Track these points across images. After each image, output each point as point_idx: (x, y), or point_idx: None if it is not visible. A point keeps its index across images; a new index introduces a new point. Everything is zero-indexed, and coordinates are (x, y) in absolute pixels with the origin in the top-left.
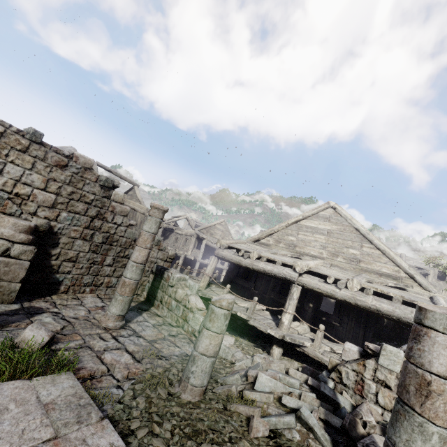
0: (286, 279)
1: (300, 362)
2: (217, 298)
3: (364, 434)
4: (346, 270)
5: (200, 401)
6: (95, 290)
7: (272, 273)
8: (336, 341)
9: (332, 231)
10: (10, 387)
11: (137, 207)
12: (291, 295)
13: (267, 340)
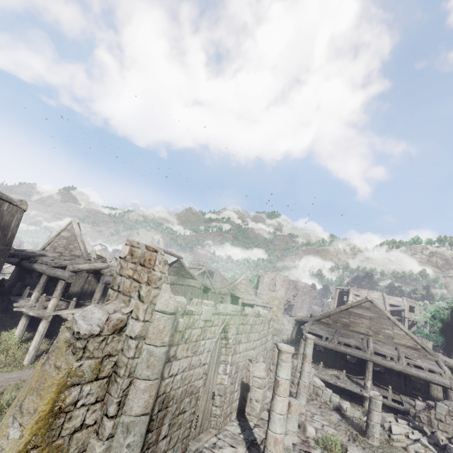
0: (362, 358)
1: None
2: (372, 394)
3: (443, 444)
4: (387, 344)
5: (380, 444)
6: None
7: (352, 354)
8: (400, 394)
9: (373, 317)
10: None
11: (196, 284)
12: (368, 369)
13: (345, 393)
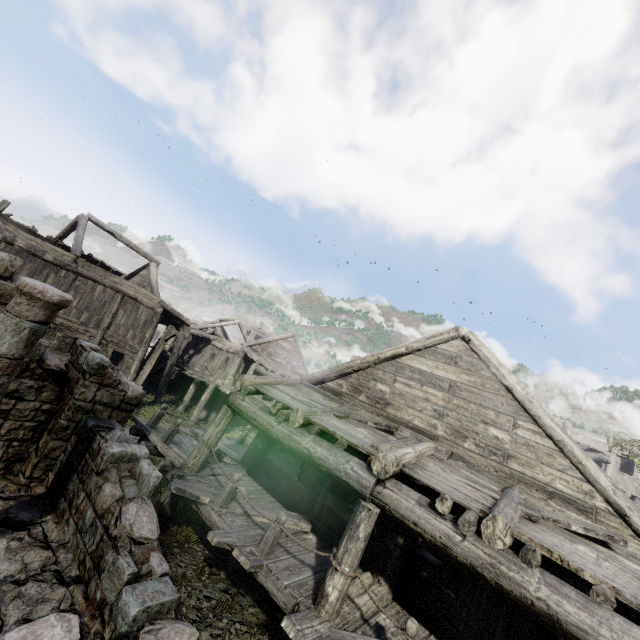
0: (348, 485)
1: None
2: None
3: None
4: (480, 472)
5: None
6: None
7: (323, 465)
8: None
9: (460, 385)
10: None
11: (143, 297)
12: (354, 529)
13: None
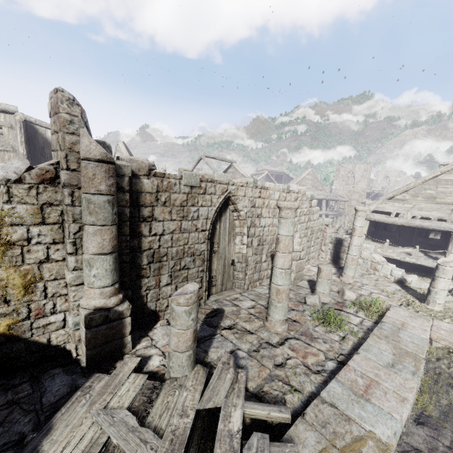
0: (445, 230)
1: None
2: (441, 262)
3: None
4: None
5: (444, 310)
6: (308, 262)
7: (430, 228)
8: None
9: None
10: (391, 313)
11: None
12: None
13: (420, 270)
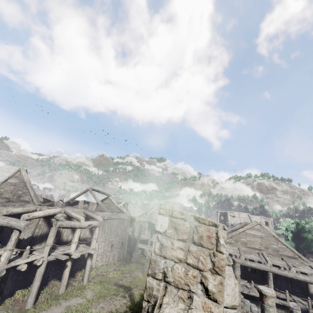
0: (264, 270)
1: (279, 308)
2: (292, 305)
3: None
4: (275, 256)
5: None
6: None
7: (256, 268)
8: (294, 296)
9: (262, 236)
10: None
11: (125, 217)
12: (270, 278)
13: (251, 298)
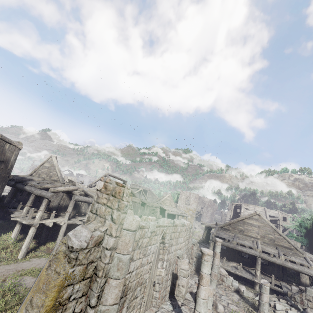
0: (253, 255)
1: None
2: (263, 282)
3: None
4: (270, 245)
5: None
6: None
7: (246, 252)
8: (280, 281)
9: (260, 226)
10: None
11: (136, 200)
12: (258, 263)
13: (241, 279)
